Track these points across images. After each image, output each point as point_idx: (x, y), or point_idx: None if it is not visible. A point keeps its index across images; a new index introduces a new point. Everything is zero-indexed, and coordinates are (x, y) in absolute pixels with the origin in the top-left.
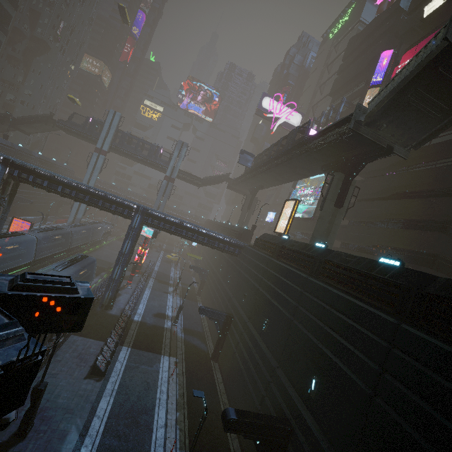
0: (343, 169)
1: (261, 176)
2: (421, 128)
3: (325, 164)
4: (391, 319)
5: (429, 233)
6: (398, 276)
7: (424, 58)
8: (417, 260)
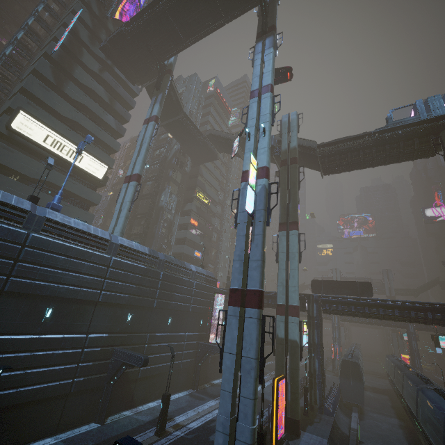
0: None
1: None
2: None
3: None
4: None
5: None
6: None
7: None
8: None
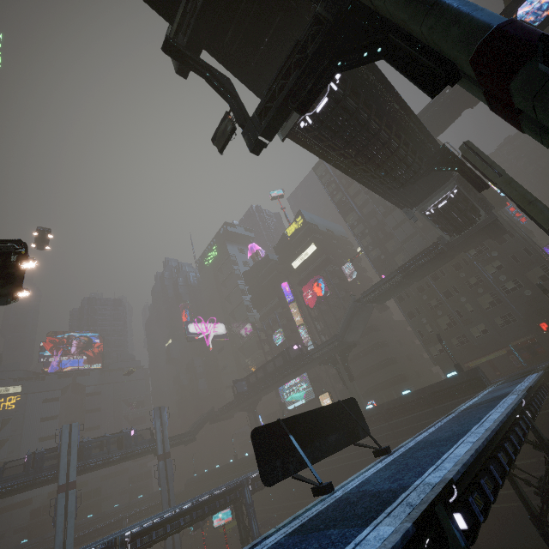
0: (336, 360)
1: (263, 391)
2: (359, 332)
3: (321, 361)
4: (431, 409)
5: (387, 368)
6: (418, 394)
7: (350, 314)
8: (392, 383)
